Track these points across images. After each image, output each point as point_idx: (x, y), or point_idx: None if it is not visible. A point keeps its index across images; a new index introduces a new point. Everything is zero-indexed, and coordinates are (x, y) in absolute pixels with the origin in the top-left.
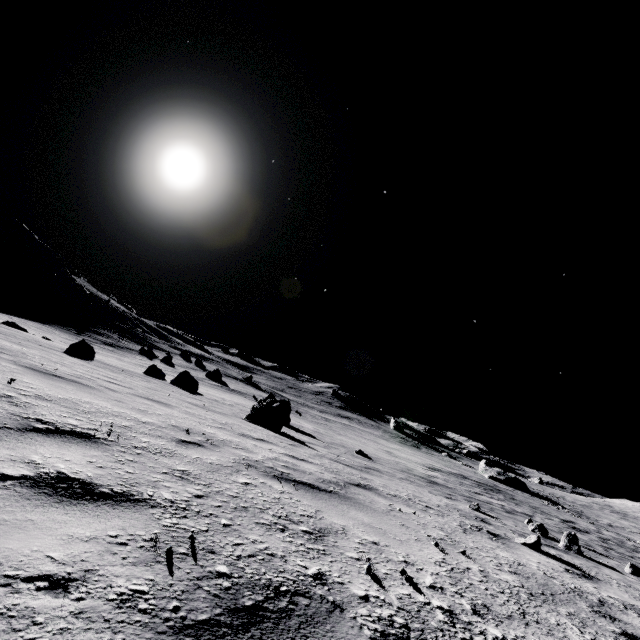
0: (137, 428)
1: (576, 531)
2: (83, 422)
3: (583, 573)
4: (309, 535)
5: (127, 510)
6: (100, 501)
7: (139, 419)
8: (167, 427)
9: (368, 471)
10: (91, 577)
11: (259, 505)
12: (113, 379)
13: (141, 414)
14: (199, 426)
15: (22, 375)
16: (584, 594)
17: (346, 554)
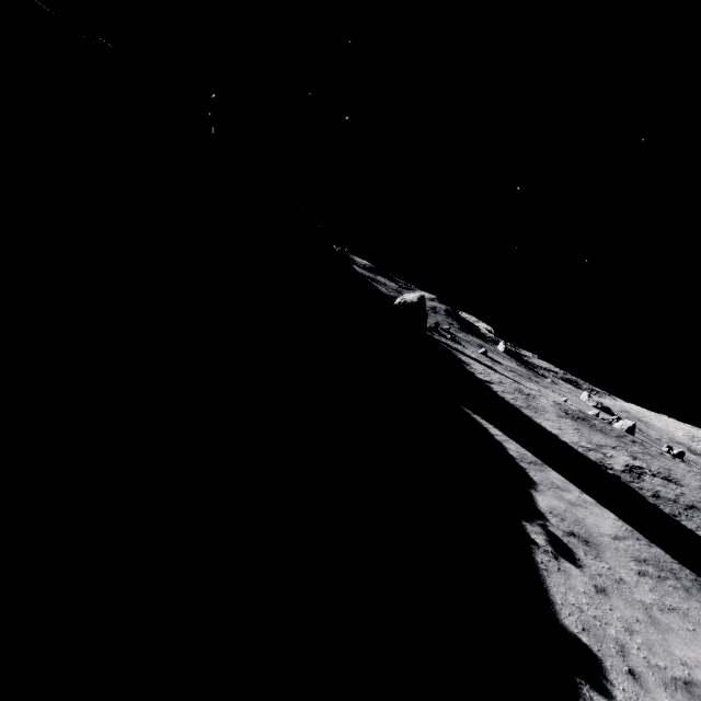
0: None
1: None
2: None
3: None
4: None
5: None
6: None
7: None
8: None
9: None
10: None
11: None
12: None
13: None
14: None
15: None
16: None
17: None
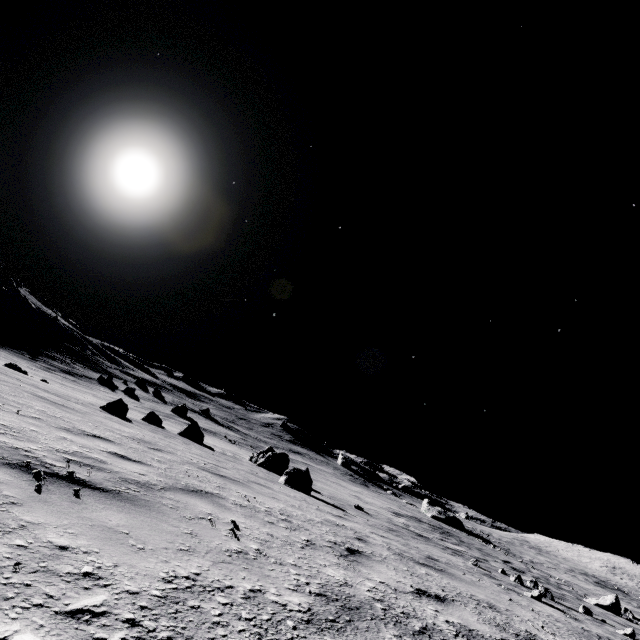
0: (336, 532)
1: (518, 572)
2: (331, 536)
3: (571, 616)
4: (493, 609)
5: (455, 605)
6: (444, 601)
7: (316, 520)
8: (330, 524)
9: (399, 535)
10: (506, 638)
11: (456, 591)
12: (202, 457)
13: (304, 512)
14: (321, 514)
15: (231, 486)
16: (589, 632)
17: (514, 618)
